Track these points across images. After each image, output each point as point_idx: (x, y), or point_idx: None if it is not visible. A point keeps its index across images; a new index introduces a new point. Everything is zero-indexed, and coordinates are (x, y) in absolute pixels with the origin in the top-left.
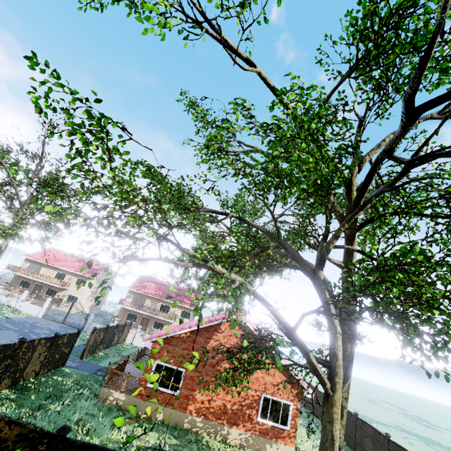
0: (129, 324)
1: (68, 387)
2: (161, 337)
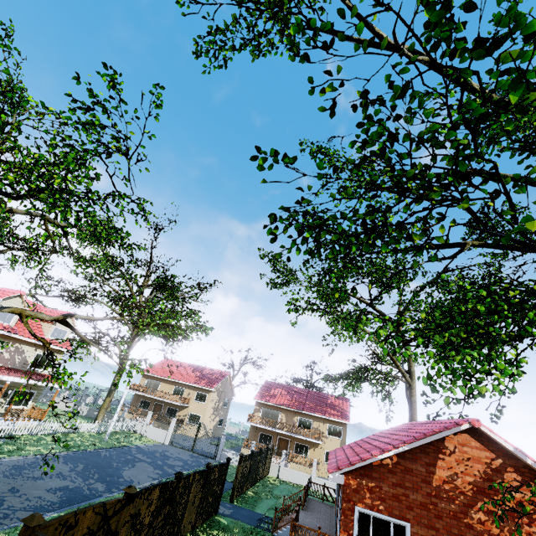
0: (270, 448)
1: None
2: (354, 466)
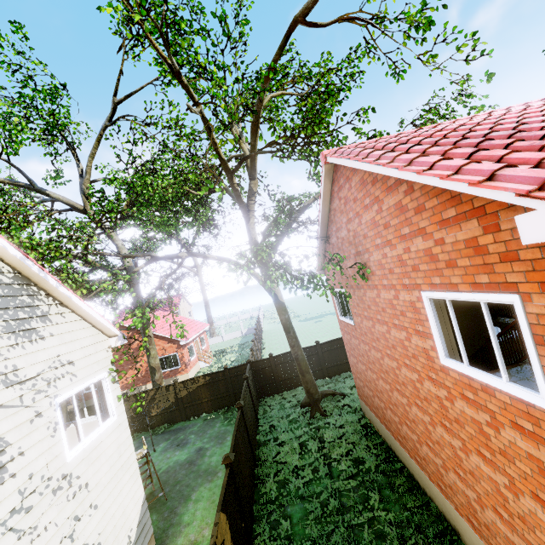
0: None
1: None
2: None
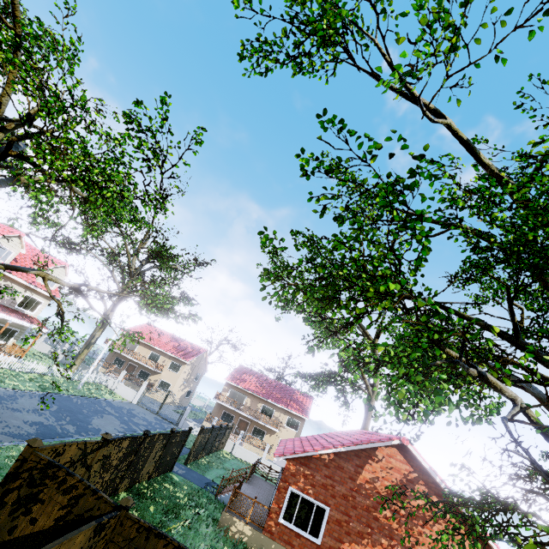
0: (230, 427)
1: (183, 502)
2: (297, 455)
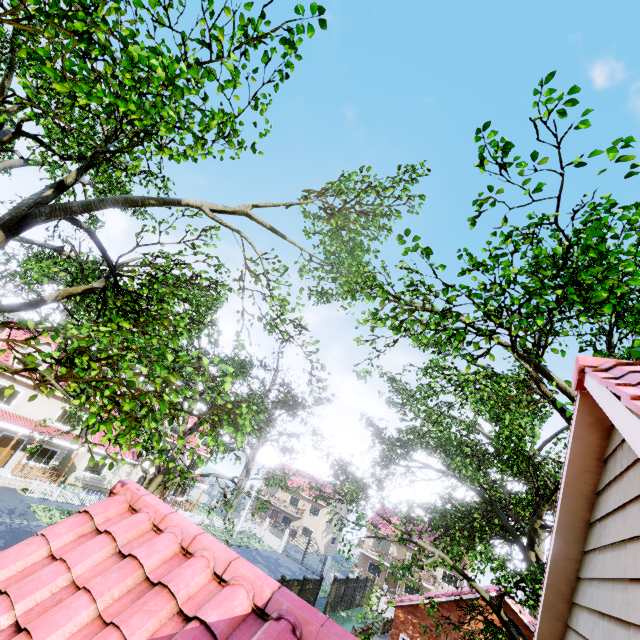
0: (371, 579)
1: None
2: (403, 603)
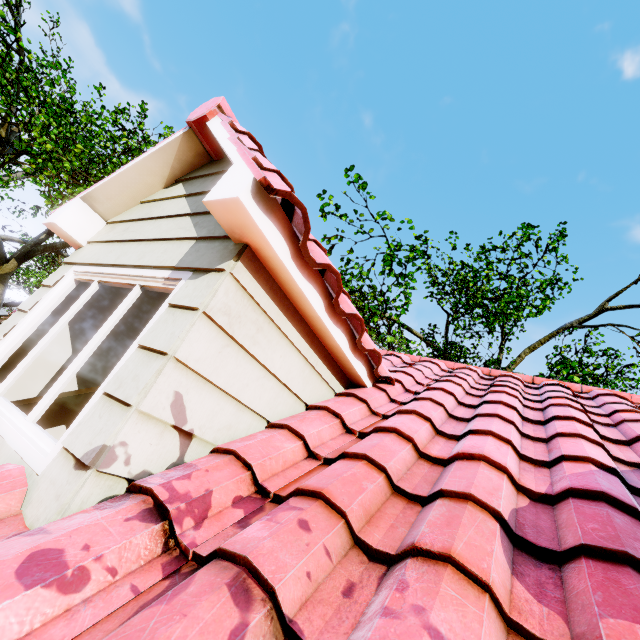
0: None
1: None
2: None
